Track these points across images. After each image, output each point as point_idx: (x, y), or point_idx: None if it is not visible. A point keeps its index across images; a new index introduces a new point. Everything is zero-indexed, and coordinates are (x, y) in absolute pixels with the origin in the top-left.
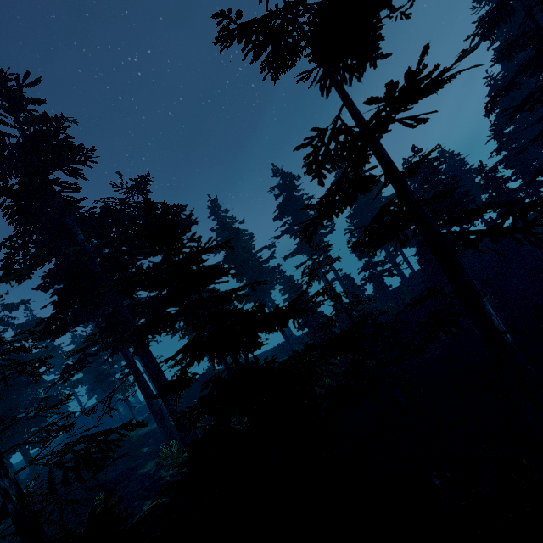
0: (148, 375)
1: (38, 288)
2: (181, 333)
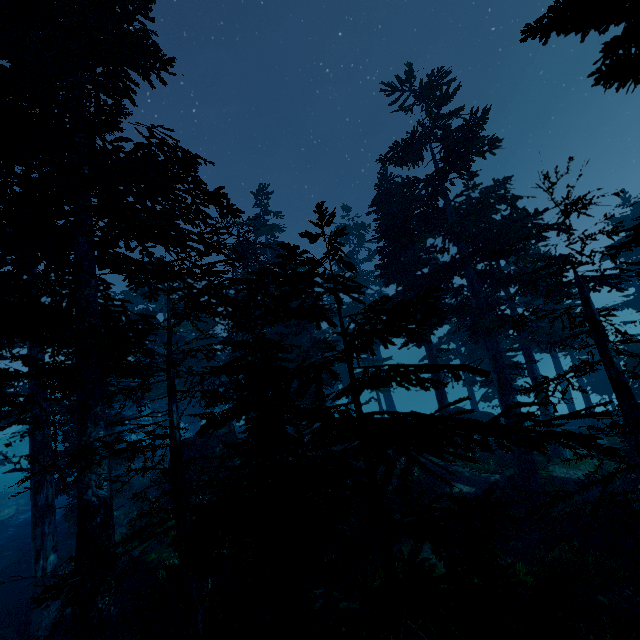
0: (494, 364)
1: (379, 265)
2: (526, 338)
